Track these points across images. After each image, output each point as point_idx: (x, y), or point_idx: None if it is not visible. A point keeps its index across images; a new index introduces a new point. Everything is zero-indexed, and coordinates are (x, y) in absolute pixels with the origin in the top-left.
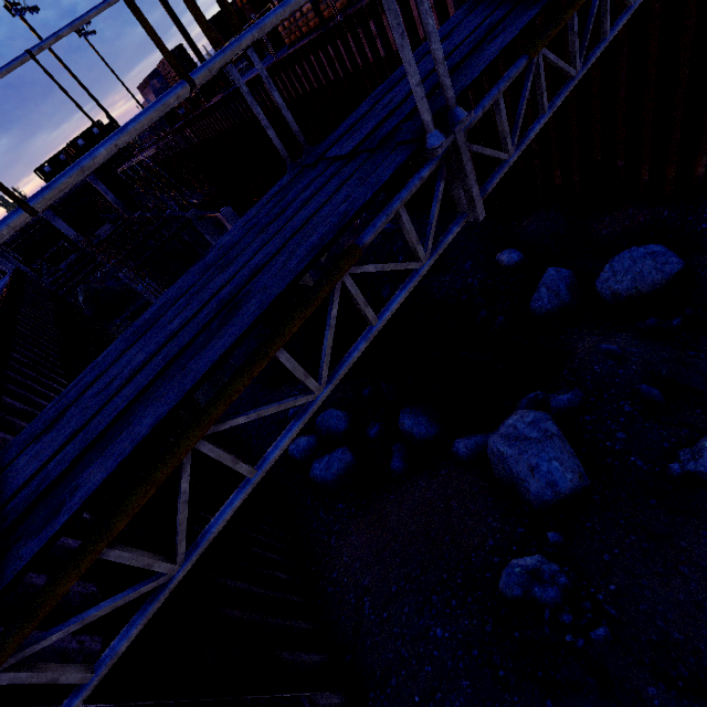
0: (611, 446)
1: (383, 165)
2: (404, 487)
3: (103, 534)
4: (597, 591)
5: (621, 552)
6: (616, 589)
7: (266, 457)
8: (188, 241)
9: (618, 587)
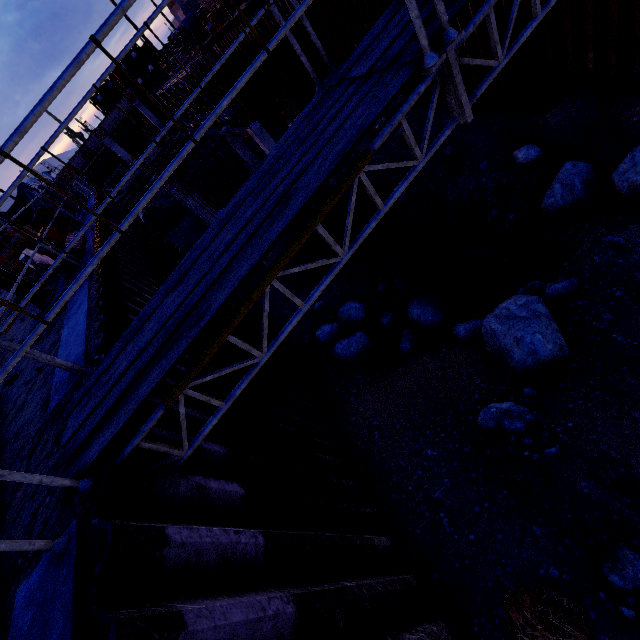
0: (596, 326)
1: (391, 84)
2: (410, 362)
3: (228, 326)
4: (556, 427)
5: (584, 403)
6: (573, 426)
7: (311, 296)
8: (222, 158)
9: (575, 424)
